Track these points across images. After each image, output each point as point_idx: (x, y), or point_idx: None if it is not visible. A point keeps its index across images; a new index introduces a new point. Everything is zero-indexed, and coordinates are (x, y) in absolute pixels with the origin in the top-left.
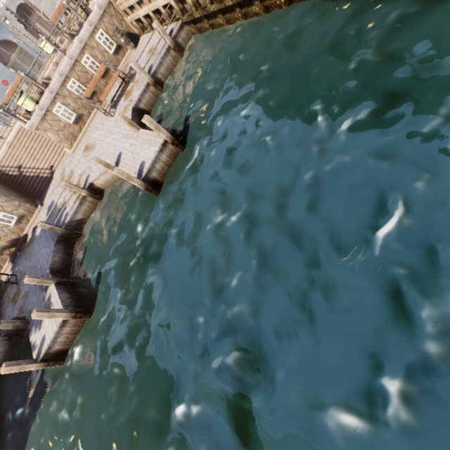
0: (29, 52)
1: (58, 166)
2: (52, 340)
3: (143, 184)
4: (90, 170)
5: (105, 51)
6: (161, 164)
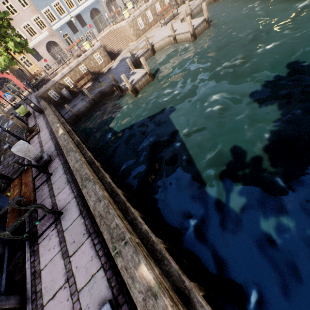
0: (104, 18)
1: (124, 50)
2: (137, 80)
3: (193, 31)
4: (153, 41)
5: (165, 5)
6: (199, 29)
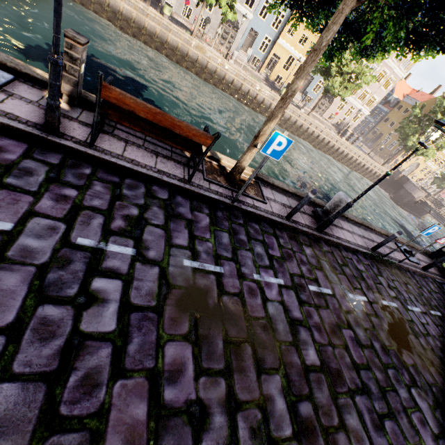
0: None
1: None
2: None
3: None
4: None
5: None
6: None
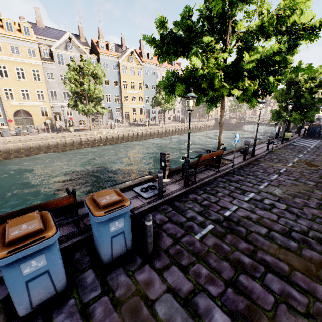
0: None
1: None
2: None
3: None
4: None
5: None
6: None
